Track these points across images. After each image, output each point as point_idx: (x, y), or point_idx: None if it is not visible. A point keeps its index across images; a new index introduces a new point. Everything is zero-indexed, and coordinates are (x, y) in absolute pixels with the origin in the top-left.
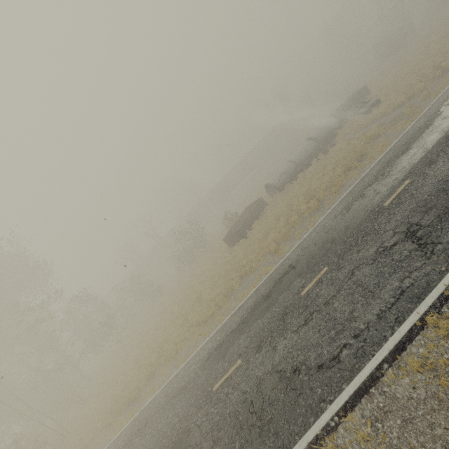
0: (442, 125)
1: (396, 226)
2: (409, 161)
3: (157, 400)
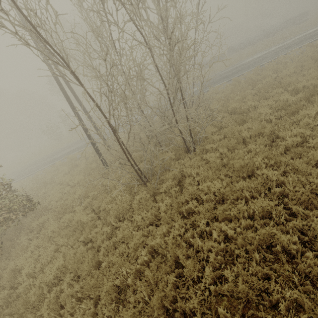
0: (317, 27)
1: (283, 48)
2: (299, 36)
3: None
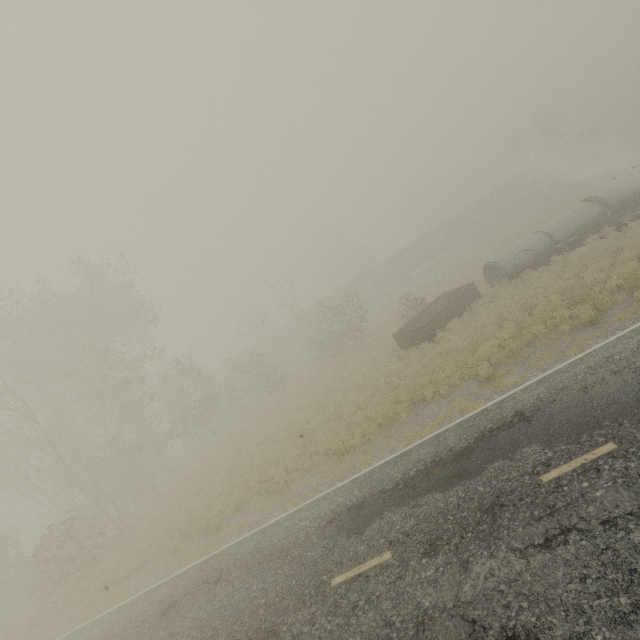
0: None
1: None
2: None
3: (242, 549)
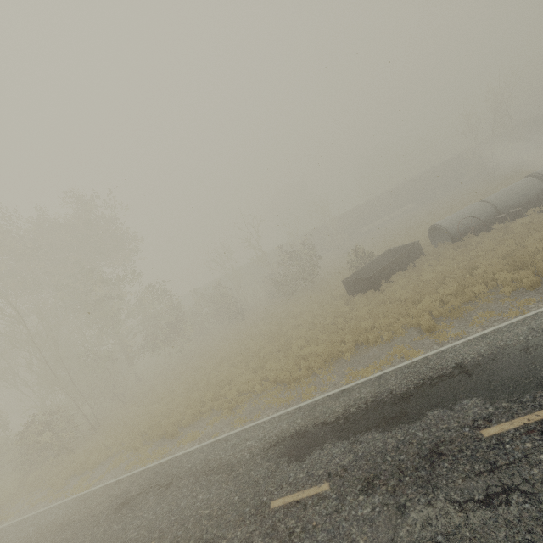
0: None
1: None
2: None
3: (193, 459)
